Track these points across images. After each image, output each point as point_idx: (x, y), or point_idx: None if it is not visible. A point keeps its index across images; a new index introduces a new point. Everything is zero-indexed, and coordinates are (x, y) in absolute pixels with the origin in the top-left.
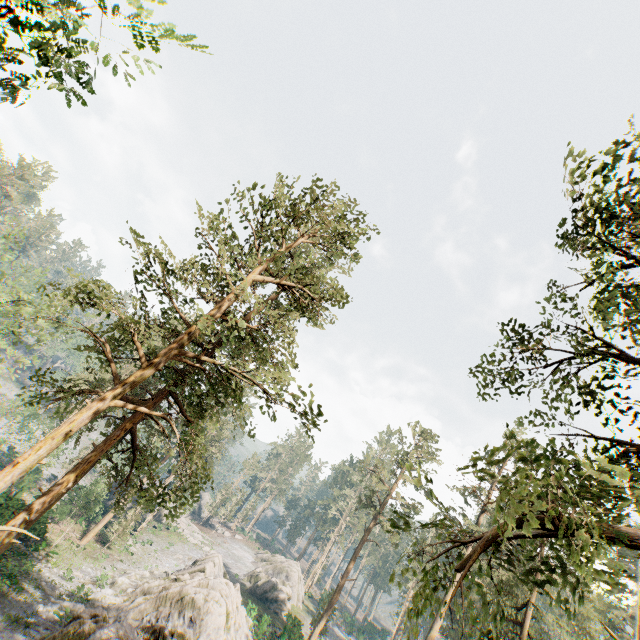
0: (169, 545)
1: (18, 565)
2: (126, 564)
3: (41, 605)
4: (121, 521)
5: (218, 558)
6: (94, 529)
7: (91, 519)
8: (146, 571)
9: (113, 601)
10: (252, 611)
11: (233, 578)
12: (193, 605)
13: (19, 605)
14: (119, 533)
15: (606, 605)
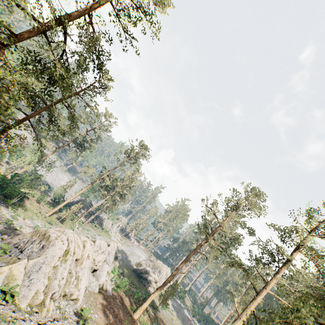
0: (98, 235)
1: None
2: None
3: None
4: (68, 210)
5: (114, 244)
6: (53, 210)
7: (61, 210)
8: None
9: None
10: (115, 272)
11: (127, 261)
12: (48, 239)
13: None
14: (65, 216)
15: None
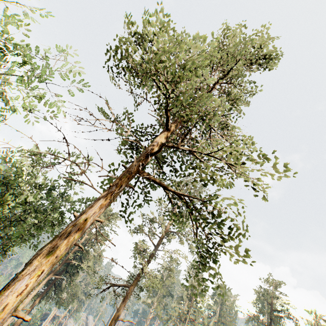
0: None
1: None
2: None
3: None
4: None
5: None
6: None
7: None
8: None
9: None
10: None
11: None
12: None
13: None
14: None
15: None
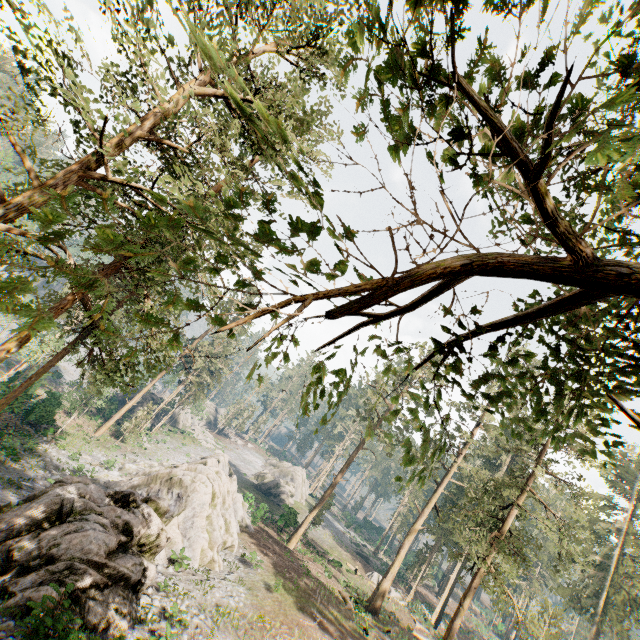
0: (183, 446)
1: (19, 442)
2: (138, 456)
3: (40, 475)
4: (132, 420)
5: (223, 457)
6: (106, 424)
7: (107, 418)
8: (155, 462)
9: (115, 480)
10: (250, 499)
11: (241, 476)
12: (181, 485)
13: (16, 472)
14: (130, 430)
15: (594, 519)
